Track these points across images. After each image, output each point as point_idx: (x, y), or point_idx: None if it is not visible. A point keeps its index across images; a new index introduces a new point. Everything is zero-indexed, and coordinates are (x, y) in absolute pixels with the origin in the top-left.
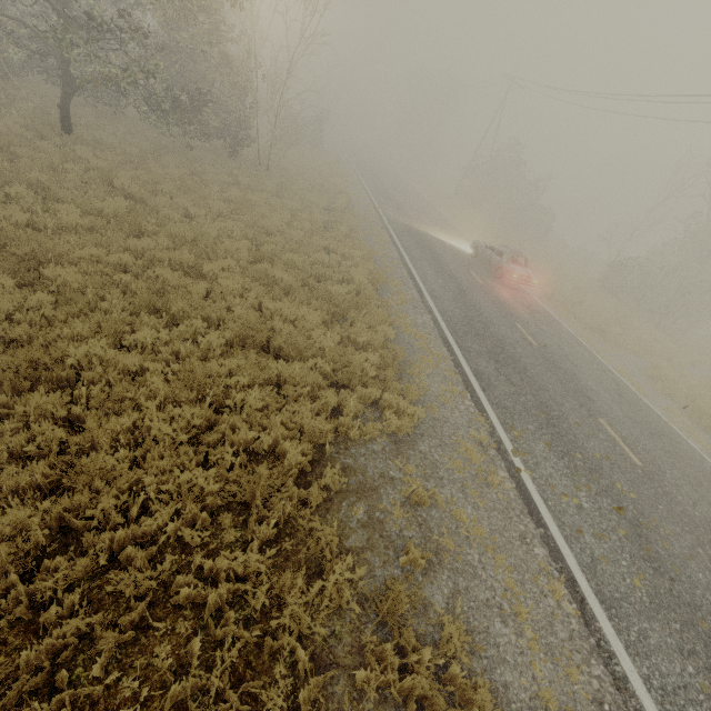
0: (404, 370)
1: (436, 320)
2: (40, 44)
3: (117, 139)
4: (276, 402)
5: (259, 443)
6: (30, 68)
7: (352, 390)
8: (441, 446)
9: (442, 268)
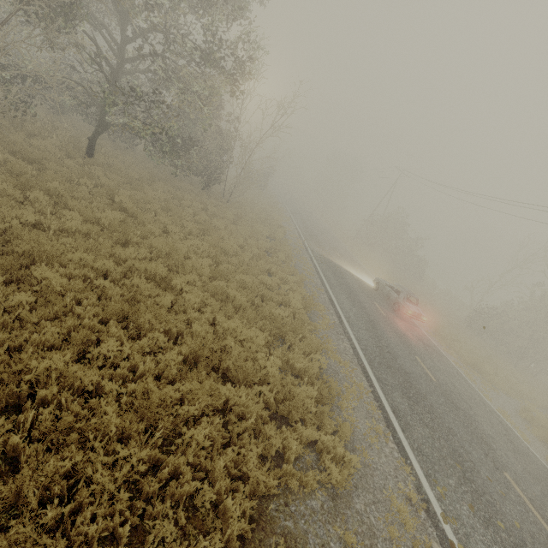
0: (334, 401)
1: (354, 347)
2: (89, 98)
3: (124, 165)
4: (219, 433)
5: (200, 495)
6: (76, 110)
7: (290, 423)
8: (375, 503)
9: (354, 297)
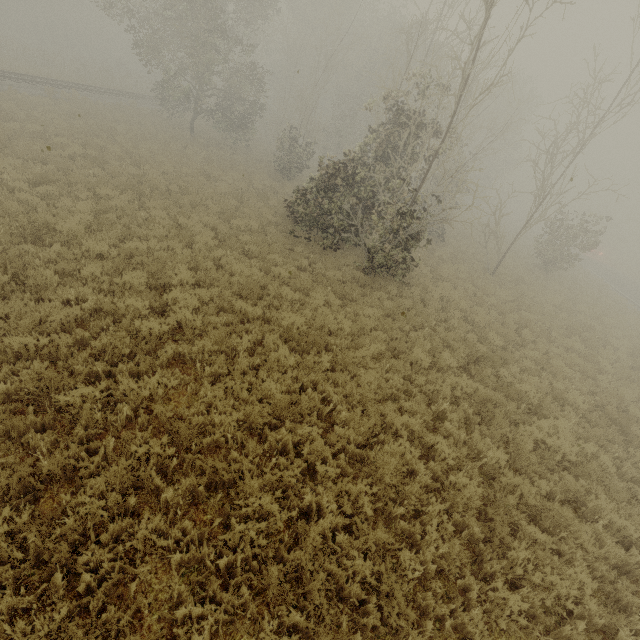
0: None
1: None
2: None
3: None
4: None
5: None
6: None
7: None
8: None
9: None
